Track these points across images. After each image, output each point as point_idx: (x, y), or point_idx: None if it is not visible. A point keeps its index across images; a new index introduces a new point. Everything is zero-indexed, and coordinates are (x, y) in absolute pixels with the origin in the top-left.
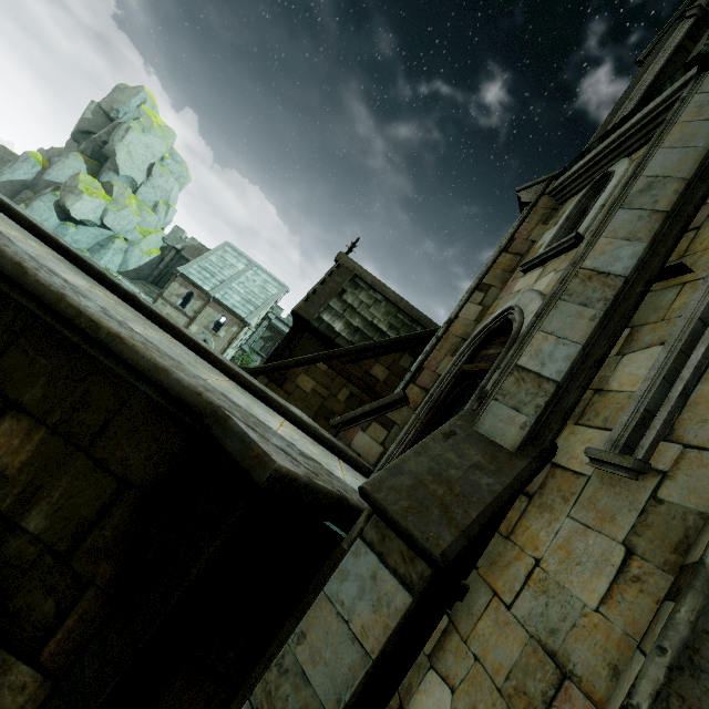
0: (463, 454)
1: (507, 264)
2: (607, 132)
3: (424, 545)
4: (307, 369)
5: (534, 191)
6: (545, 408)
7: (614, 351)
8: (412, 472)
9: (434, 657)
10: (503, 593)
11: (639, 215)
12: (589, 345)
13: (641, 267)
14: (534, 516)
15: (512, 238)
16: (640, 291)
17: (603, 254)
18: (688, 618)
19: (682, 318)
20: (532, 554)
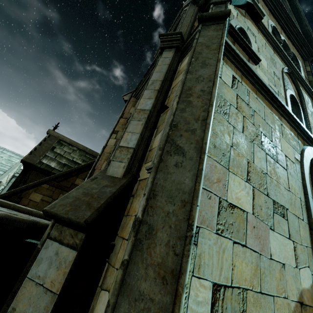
0: (100, 184)
1: (123, 122)
2: (145, 74)
3: (76, 220)
4: (36, 189)
5: (128, 96)
6: (131, 158)
7: (153, 137)
8: (73, 196)
9: (102, 284)
10: (126, 236)
11: (151, 91)
12: (143, 133)
13: (155, 107)
14: (134, 201)
15: (123, 113)
16: (156, 115)
17: (142, 104)
18: (151, 181)
19: (166, 119)
20: (134, 214)
